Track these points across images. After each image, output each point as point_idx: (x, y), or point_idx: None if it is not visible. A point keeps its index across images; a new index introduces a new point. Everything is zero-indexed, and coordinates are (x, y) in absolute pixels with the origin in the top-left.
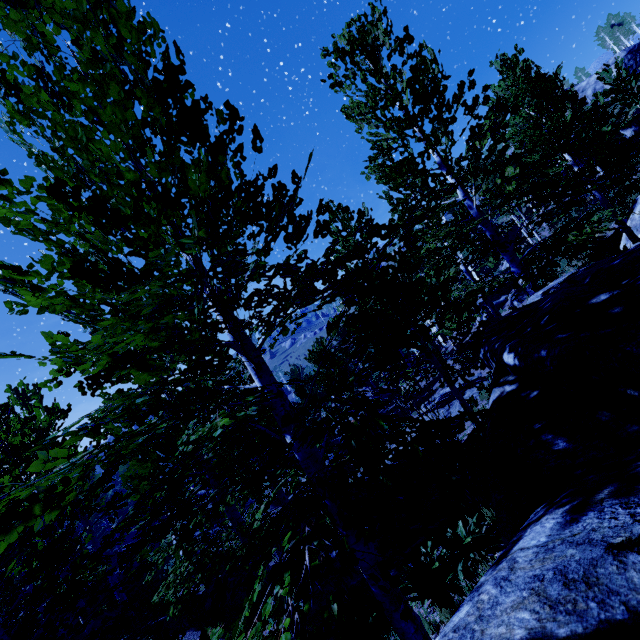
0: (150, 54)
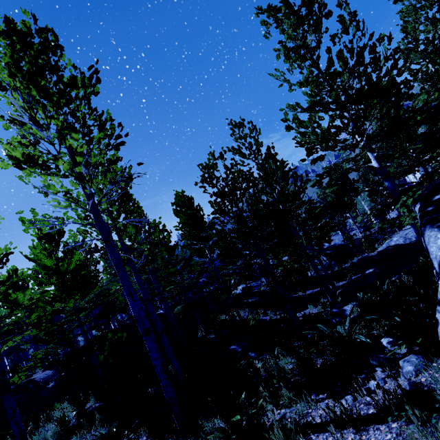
0: (362, 35)
